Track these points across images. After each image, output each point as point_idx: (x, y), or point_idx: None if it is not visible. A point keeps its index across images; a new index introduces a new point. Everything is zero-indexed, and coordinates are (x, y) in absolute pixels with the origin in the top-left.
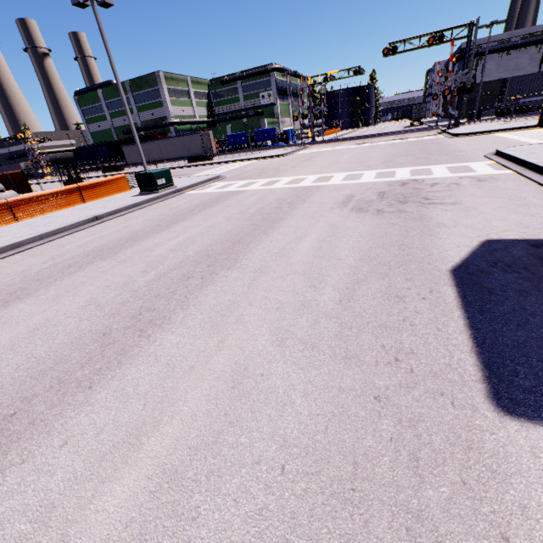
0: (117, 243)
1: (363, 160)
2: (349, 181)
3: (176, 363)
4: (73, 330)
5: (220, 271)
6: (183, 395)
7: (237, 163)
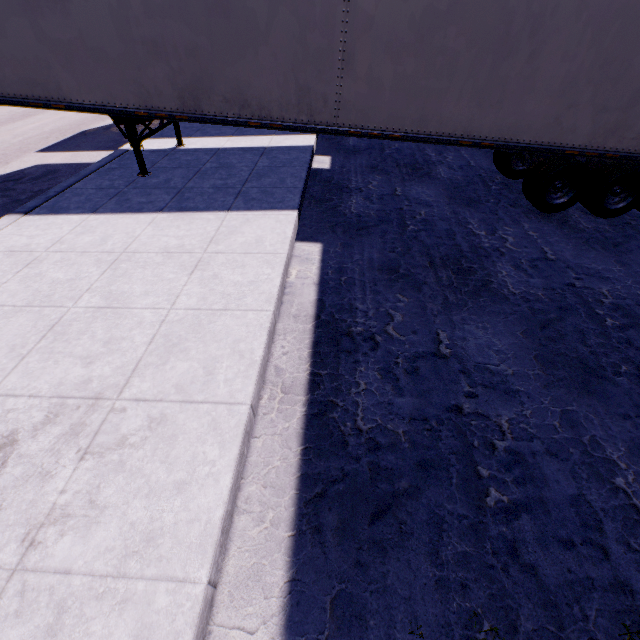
0: None
1: None
2: None
3: None
4: None
5: None
6: None
7: None
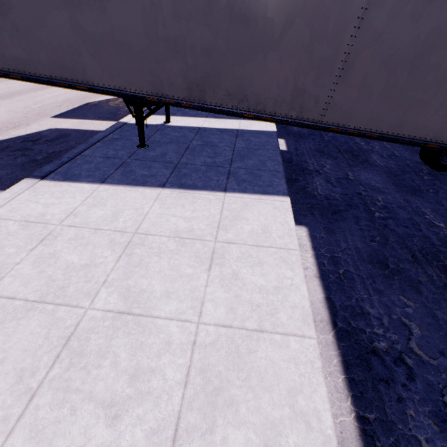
0: None
1: None
2: None
3: None
4: None
5: None
6: None
7: None
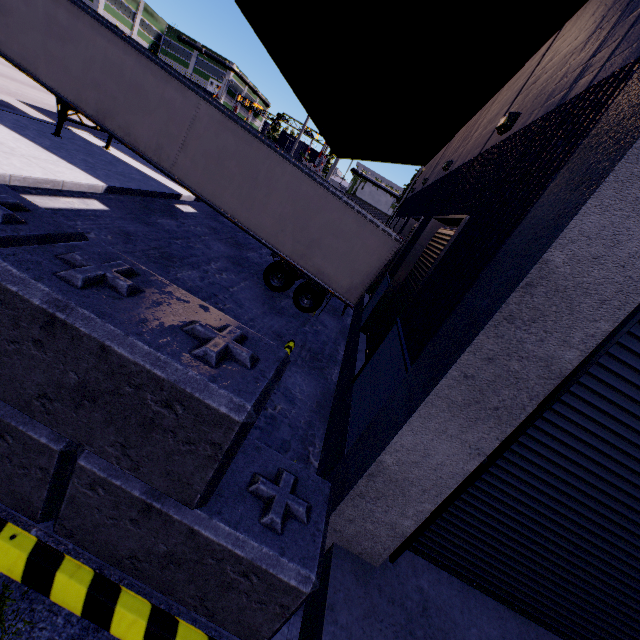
0: None
1: None
2: None
3: None
4: None
5: None
6: None
7: None
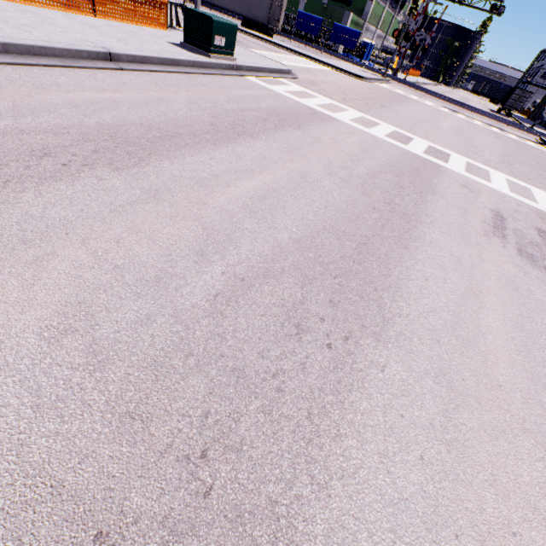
0: (143, 133)
1: (474, 144)
2: (479, 179)
3: None
4: (4, 458)
5: (361, 338)
6: None
7: (305, 59)
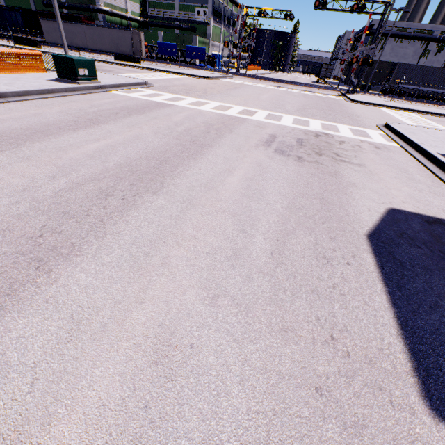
0: (22, 132)
1: (281, 103)
2: (271, 121)
3: (84, 317)
4: None
5: (144, 194)
6: (89, 371)
7: (165, 73)
